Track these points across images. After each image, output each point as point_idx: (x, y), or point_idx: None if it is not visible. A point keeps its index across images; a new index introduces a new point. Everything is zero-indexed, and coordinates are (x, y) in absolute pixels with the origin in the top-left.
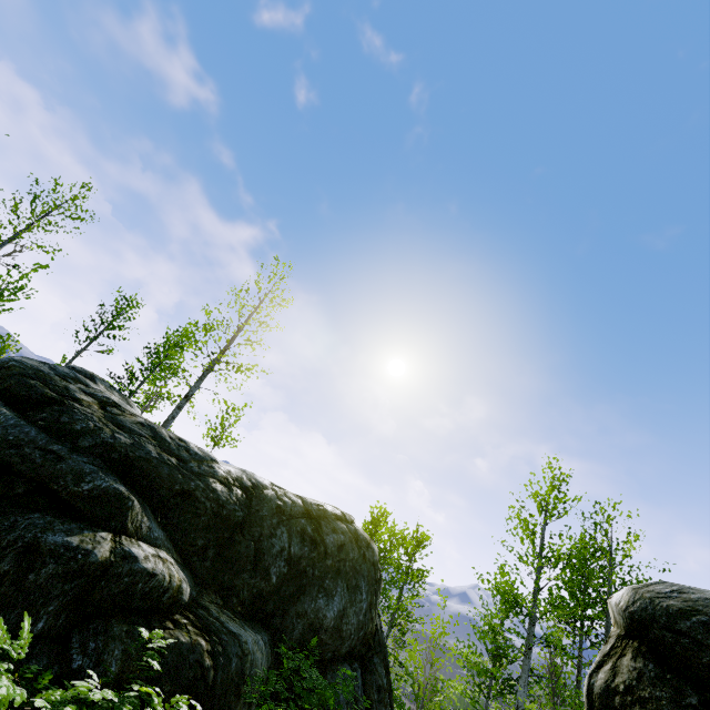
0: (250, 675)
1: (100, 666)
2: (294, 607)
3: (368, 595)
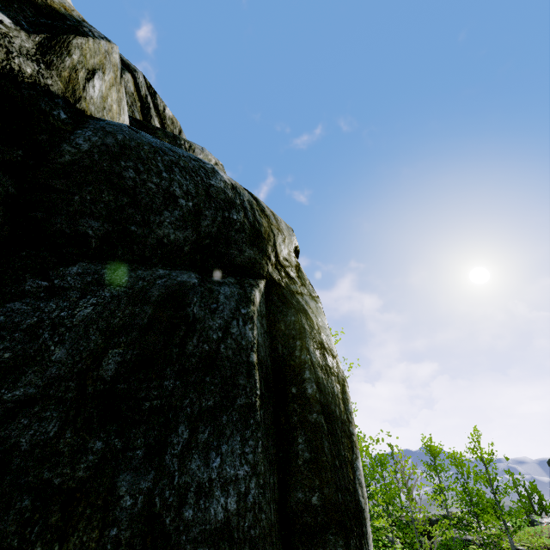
0: None
1: None
2: None
3: None
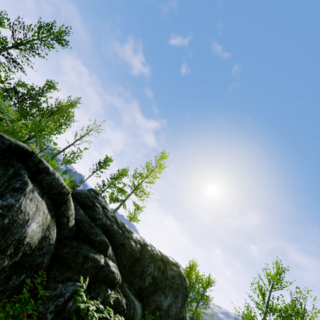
0: (135, 317)
1: (98, 297)
2: (152, 297)
3: (181, 301)
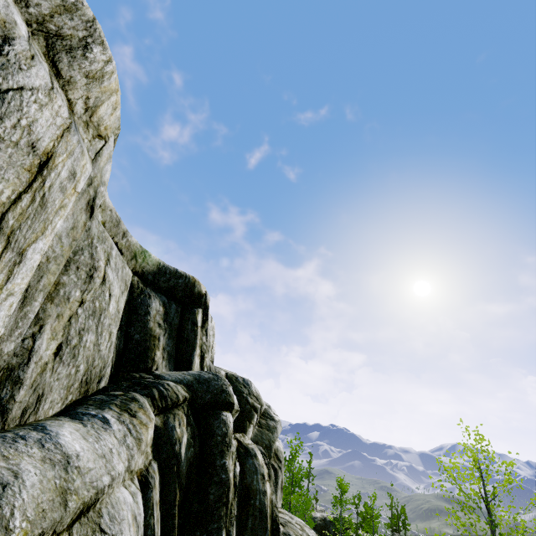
0: None
1: None
2: None
3: None
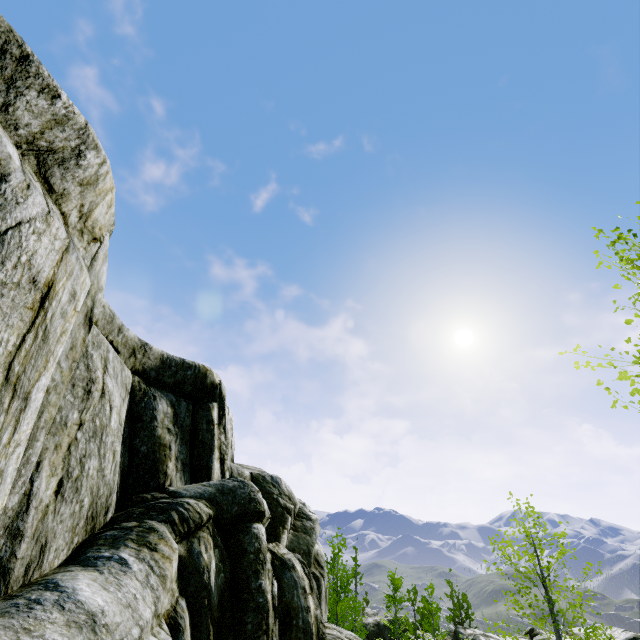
0: None
1: None
2: None
3: None
